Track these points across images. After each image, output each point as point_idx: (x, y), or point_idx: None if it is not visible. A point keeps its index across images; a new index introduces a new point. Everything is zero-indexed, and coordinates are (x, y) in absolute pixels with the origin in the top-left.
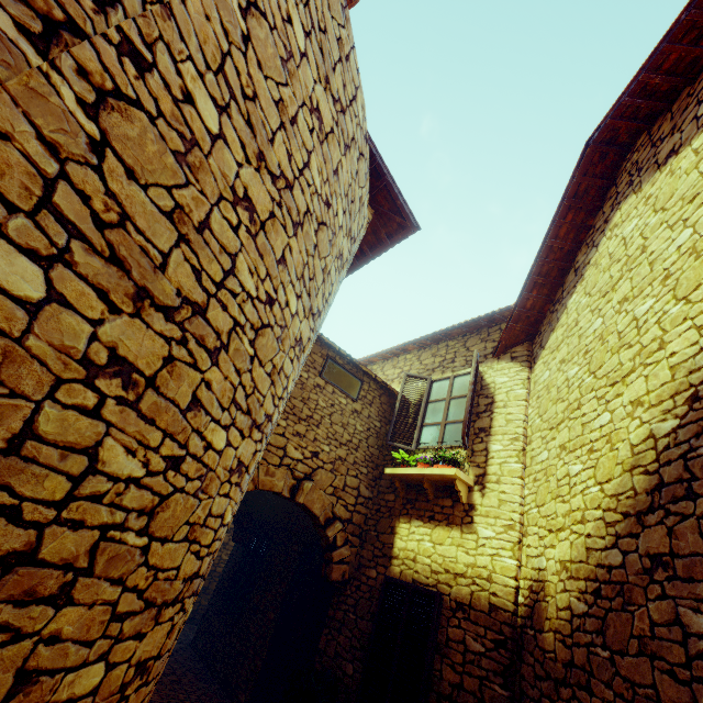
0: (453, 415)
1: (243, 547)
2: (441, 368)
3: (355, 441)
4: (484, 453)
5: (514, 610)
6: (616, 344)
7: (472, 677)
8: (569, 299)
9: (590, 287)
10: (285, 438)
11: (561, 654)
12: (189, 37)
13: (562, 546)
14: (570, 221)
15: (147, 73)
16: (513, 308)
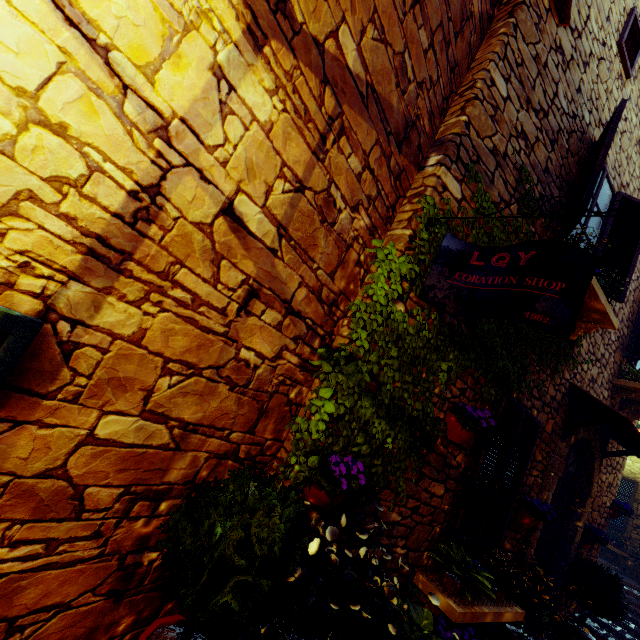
0: None
1: None
2: None
3: None
4: None
5: None
6: None
7: None
8: None
9: None
10: None
11: None
12: None
13: None
14: None
15: None
16: None
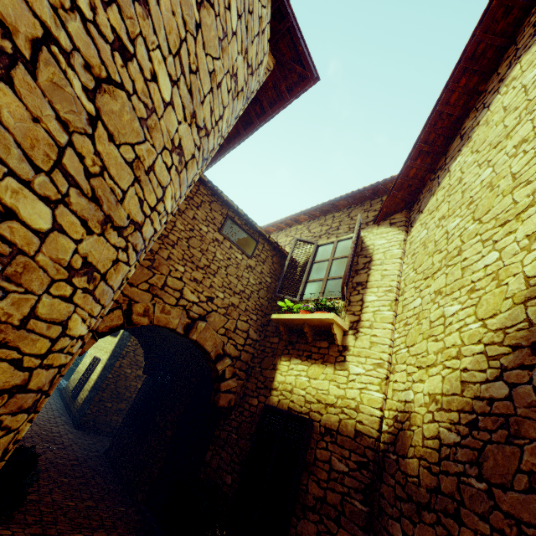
0: (334, 273)
1: (152, 379)
2: (326, 235)
3: (247, 291)
4: (360, 303)
5: (378, 436)
6: (510, 186)
7: (335, 492)
8: (453, 163)
9: (478, 144)
10: (182, 282)
11: (426, 480)
12: None
13: (433, 380)
14: (463, 86)
15: None
16: (397, 176)
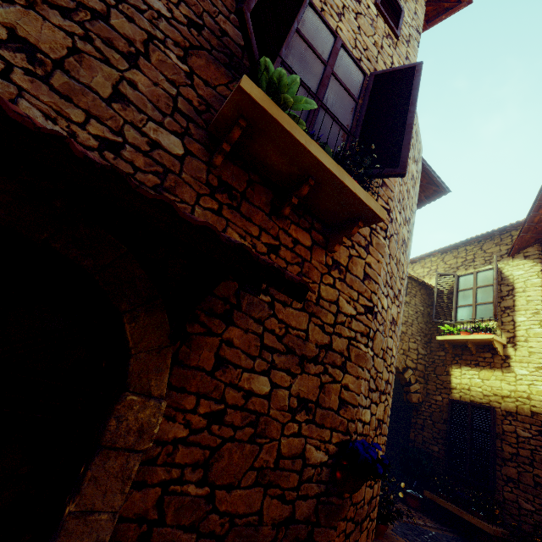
0: (480, 299)
1: None
2: (463, 266)
3: (409, 320)
4: (512, 323)
5: None
6: None
7: (525, 449)
8: None
9: None
10: None
11: None
12: (395, 198)
13: None
14: None
15: (392, 222)
16: (523, 223)
